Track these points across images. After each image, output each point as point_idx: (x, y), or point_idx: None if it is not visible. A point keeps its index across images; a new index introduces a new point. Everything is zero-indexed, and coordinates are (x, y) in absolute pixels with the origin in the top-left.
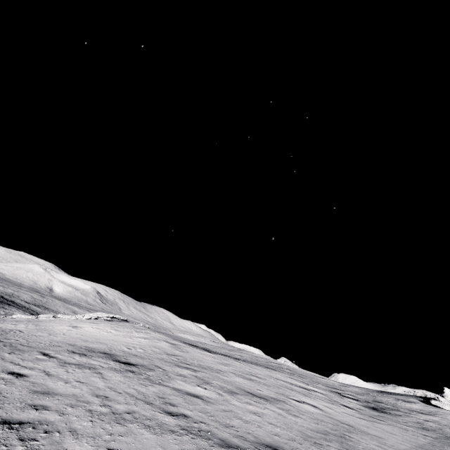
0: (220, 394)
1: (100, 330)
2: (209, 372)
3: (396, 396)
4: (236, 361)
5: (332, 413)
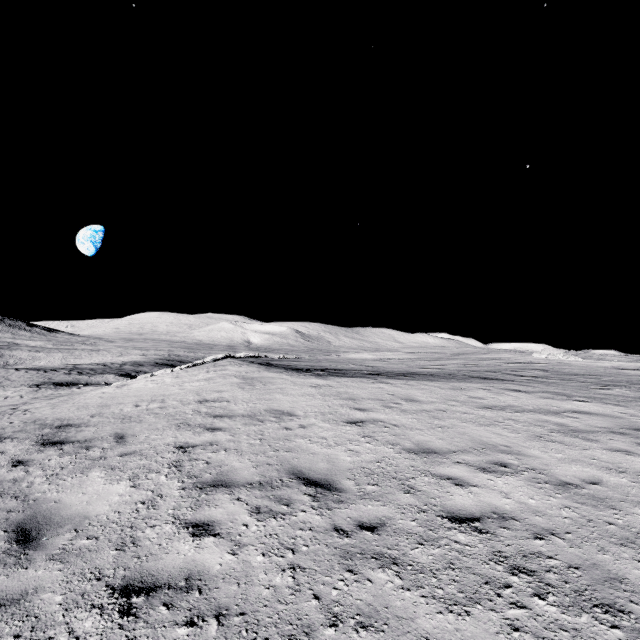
0: (153, 500)
1: (152, 382)
2: (247, 425)
3: None
4: (377, 383)
5: (612, 496)
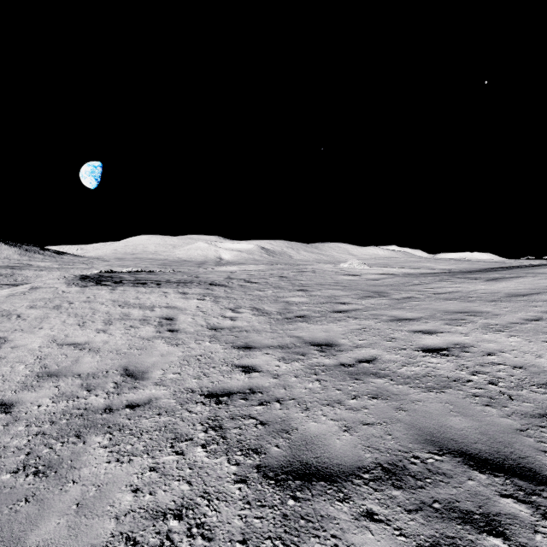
0: None
1: None
2: None
3: (492, 274)
4: (107, 290)
5: None
